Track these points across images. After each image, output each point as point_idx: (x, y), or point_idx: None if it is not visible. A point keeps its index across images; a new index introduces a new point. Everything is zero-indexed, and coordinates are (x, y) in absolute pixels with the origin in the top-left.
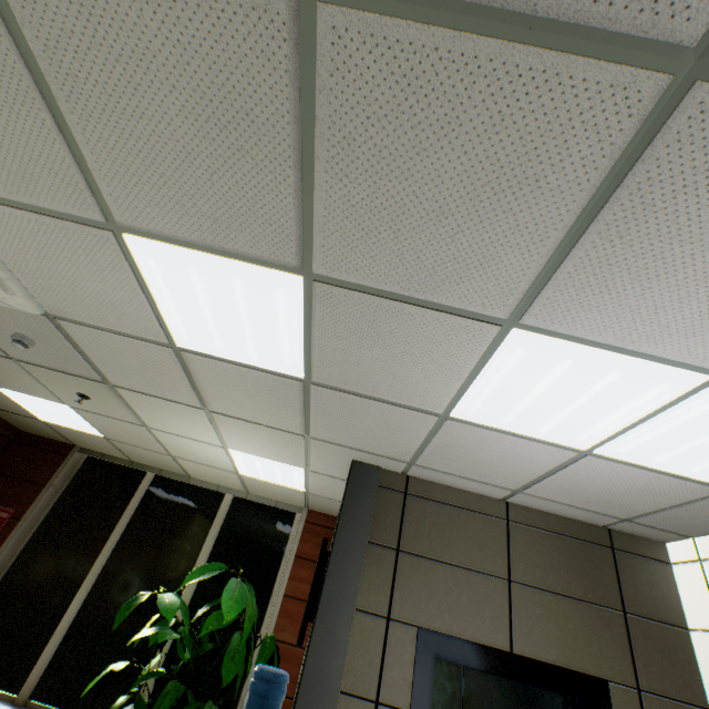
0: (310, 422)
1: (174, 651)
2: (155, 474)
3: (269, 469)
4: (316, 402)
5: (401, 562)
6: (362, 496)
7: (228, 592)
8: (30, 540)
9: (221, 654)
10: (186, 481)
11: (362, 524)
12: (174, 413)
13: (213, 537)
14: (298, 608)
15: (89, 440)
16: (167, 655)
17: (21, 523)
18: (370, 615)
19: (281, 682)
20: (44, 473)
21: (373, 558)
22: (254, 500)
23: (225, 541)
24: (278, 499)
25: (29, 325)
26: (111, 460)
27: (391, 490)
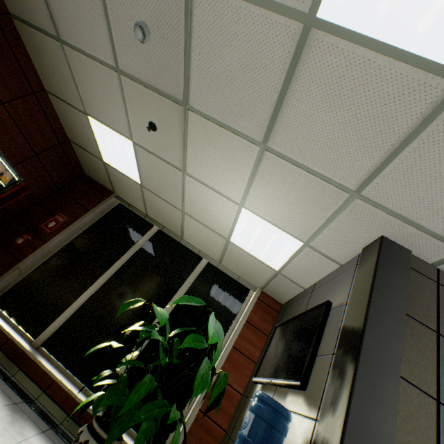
0: (384, 170)
1: (147, 354)
2: (158, 229)
3: (264, 238)
4: (433, 130)
5: (443, 346)
6: (395, 269)
7: (211, 321)
8: (70, 241)
9: (186, 369)
10: (179, 240)
11: (398, 294)
12: (223, 152)
13: (188, 285)
14: (241, 361)
15: (127, 187)
16: (143, 354)
17: (69, 228)
18: (415, 389)
19: (288, 419)
20: (91, 203)
21: (412, 331)
22: (222, 269)
23: (195, 291)
24: (242, 274)
25: (158, 2)
26: (133, 209)
27: (422, 275)
